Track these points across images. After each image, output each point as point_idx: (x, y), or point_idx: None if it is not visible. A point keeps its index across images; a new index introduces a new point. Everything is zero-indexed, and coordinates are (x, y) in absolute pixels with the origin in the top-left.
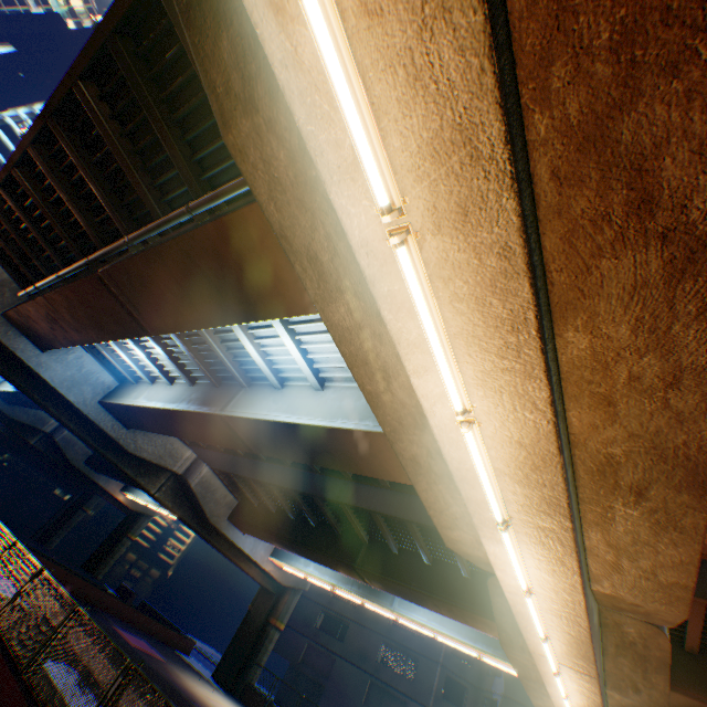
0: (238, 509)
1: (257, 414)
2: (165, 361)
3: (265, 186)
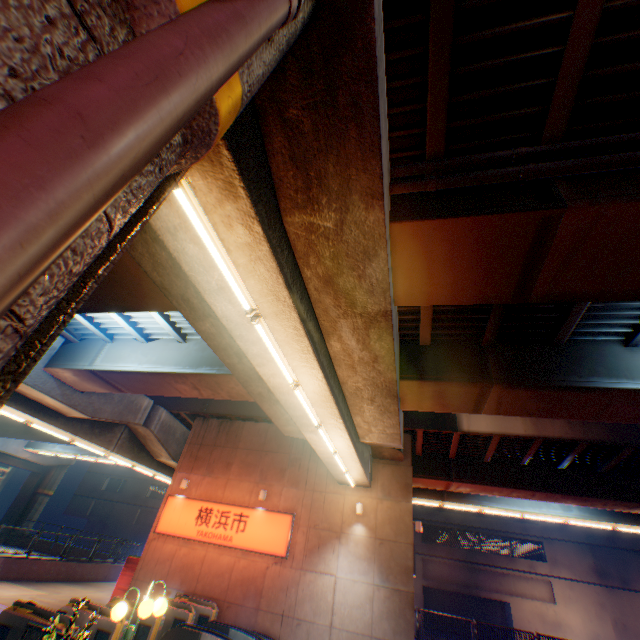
0: None
1: None
2: None
3: None
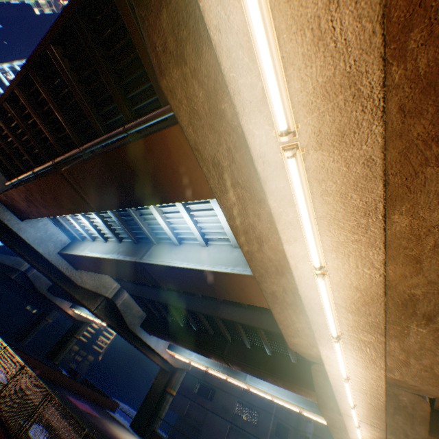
0: (146, 320)
1: (164, 262)
2: (102, 227)
3: (186, 115)
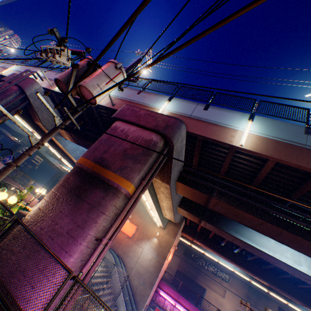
0: (48, 150)
1: None
2: None
3: None
